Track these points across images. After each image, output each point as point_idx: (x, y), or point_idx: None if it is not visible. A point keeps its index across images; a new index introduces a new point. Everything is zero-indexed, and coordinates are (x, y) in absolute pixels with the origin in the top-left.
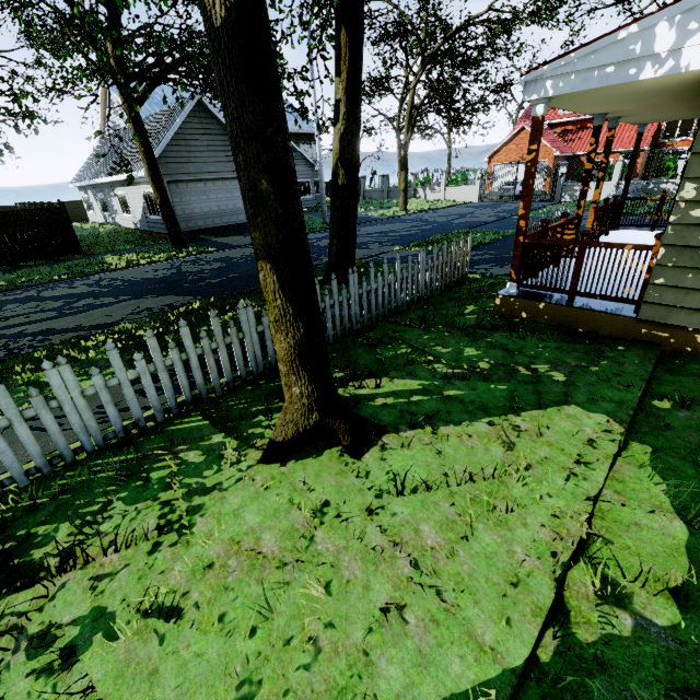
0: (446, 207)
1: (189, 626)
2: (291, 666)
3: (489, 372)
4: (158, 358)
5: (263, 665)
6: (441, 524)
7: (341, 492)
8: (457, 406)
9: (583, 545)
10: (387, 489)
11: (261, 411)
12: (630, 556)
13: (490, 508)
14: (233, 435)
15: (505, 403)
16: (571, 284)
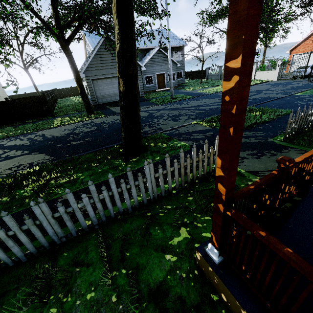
0: (253, 85)
1: None
2: None
3: None
4: None
5: None
6: None
7: None
8: None
9: None
10: None
11: None
12: None
13: None
14: None
15: None
16: None
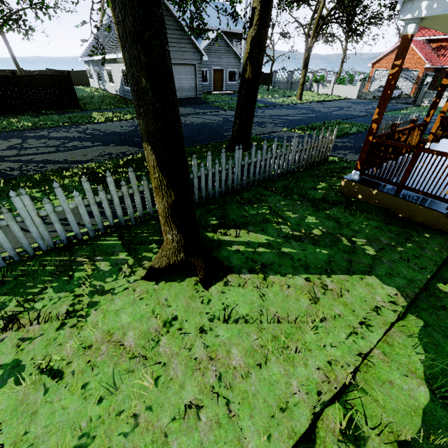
0: (331, 100)
1: (65, 386)
2: (115, 432)
3: (319, 238)
4: (90, 196)
5: (99, 426)
6: (246, 351)
7: (187, 312)
8: (287, 261)
9: (344, 389)
10: (219, 316)
11: (155, 241)
12: (376, 408)
13: (285, 346)
14: (131, 256)
15: (323, 265)
16: (401, 180)
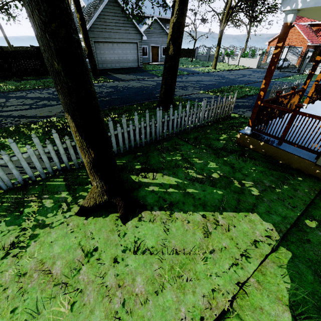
0: (237, 69)
1: None
2: None
3: (217, 180)
4: (40, 148)
5: None
6: (148, 279)
7: (106, 243)
8: (190, 200)
9: (223, 315)
10: (130, 247)
11: (90, 183)
12: None
13: (179, 275)
14: (70, 195)
15: (217, 203)
16: (282, 135)
